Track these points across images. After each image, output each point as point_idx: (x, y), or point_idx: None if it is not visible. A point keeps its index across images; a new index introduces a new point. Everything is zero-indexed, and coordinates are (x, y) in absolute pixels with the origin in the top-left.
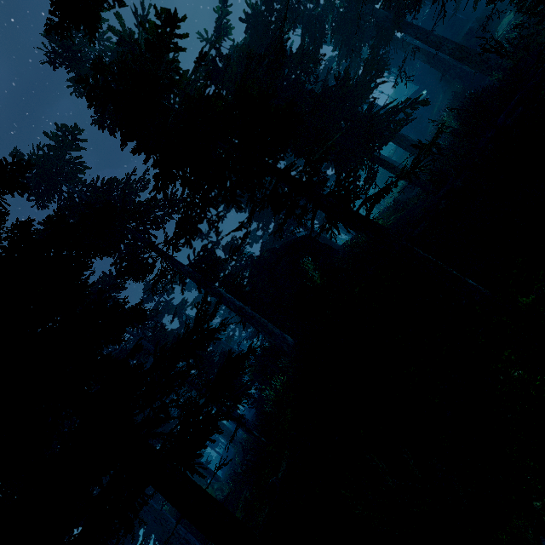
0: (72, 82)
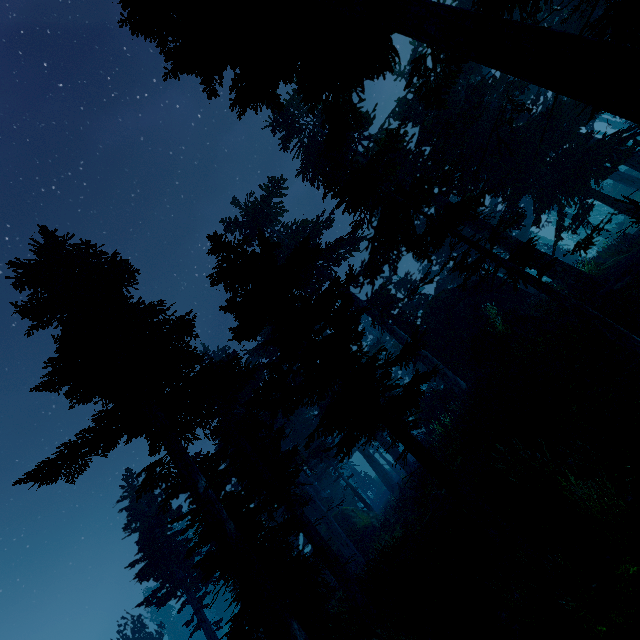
0: (282, 140)
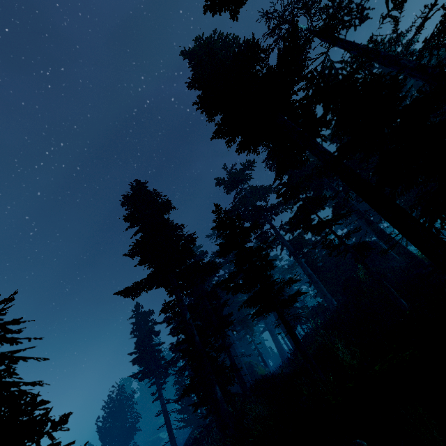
0: None
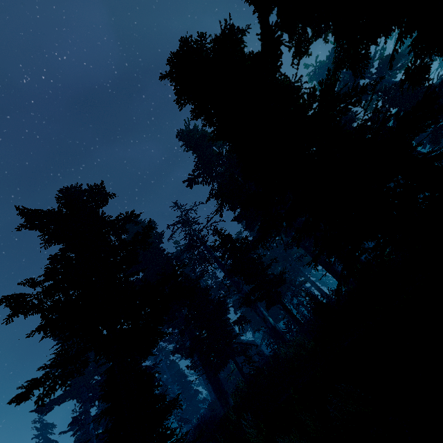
0: None
